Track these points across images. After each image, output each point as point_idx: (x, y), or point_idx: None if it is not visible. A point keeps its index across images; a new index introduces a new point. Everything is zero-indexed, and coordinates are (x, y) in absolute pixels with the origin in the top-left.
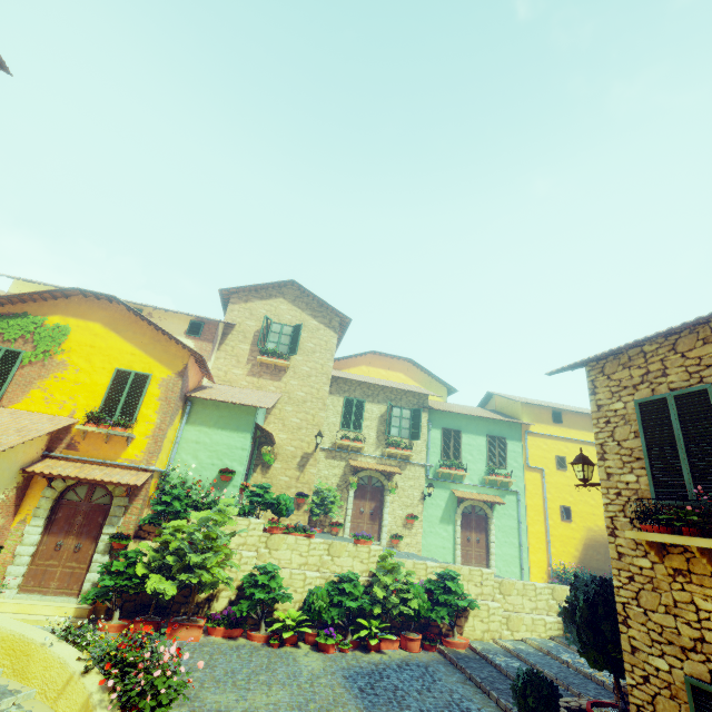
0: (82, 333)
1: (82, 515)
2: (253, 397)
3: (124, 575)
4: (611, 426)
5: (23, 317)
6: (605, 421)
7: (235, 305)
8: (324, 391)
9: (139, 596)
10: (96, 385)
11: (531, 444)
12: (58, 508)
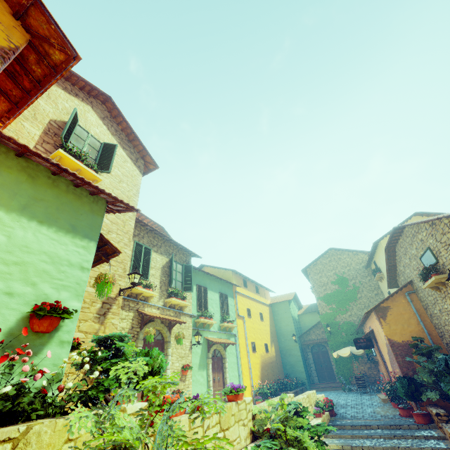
0: None
1: None
2: None
3: None
4: None
5: None
6: None
7: None
8: (130, 225)
9: None
10: None
11: (238, 300)
12: None
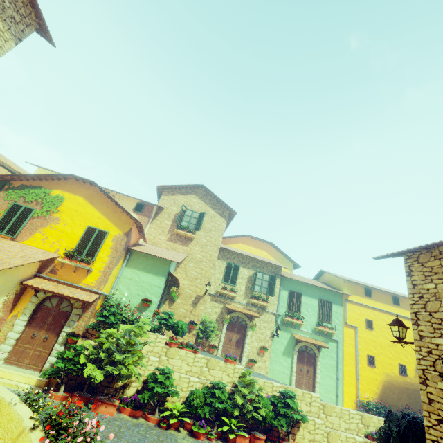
0: (71, 202)
1: (52, 317)
2: (169, 254)
3: (71, 361)
4: (424, 300)
5: (39, 189)
6: (419, 296)
7: (165, 196)
8: (214, 256)
9: (79, 377)
10: (74, 235)
11: (349, 308)
12: (38, 311)
